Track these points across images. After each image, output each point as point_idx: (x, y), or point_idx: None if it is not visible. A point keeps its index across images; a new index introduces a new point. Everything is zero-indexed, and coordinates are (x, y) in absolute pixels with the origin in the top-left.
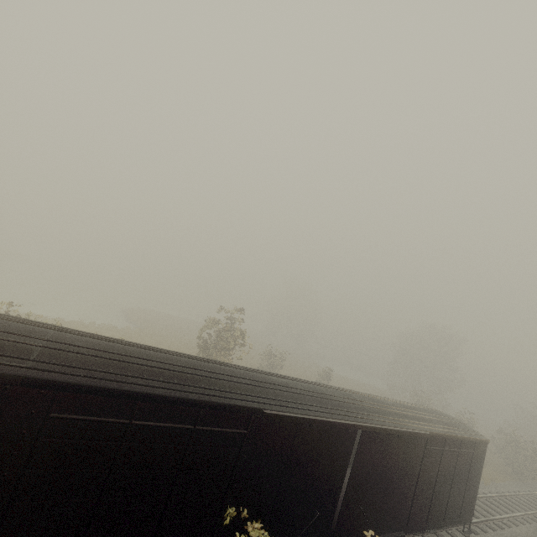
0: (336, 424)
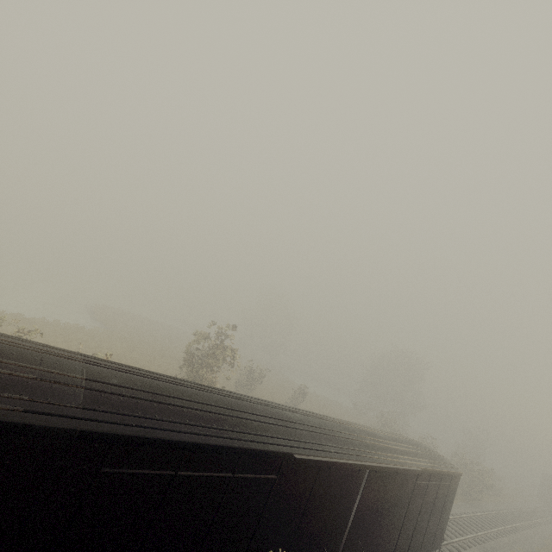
0: (352, 465)
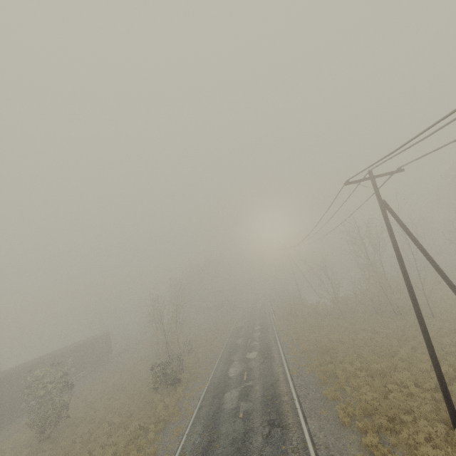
0: (62, 352)
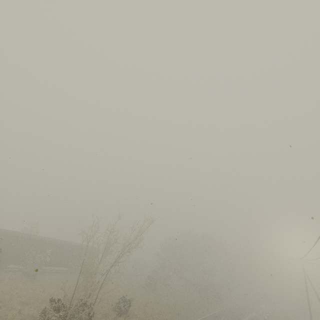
0: (54, 242)
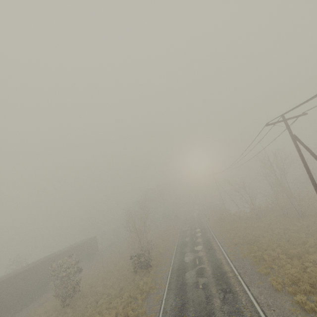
0: (68, 249)
